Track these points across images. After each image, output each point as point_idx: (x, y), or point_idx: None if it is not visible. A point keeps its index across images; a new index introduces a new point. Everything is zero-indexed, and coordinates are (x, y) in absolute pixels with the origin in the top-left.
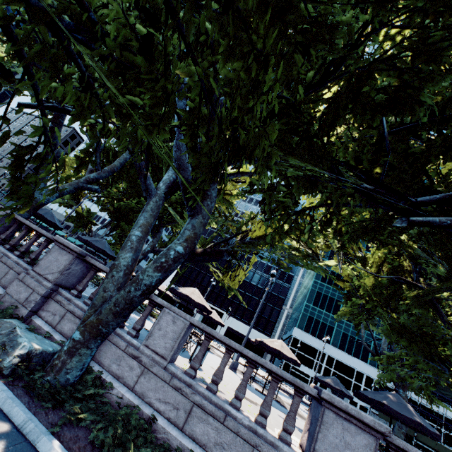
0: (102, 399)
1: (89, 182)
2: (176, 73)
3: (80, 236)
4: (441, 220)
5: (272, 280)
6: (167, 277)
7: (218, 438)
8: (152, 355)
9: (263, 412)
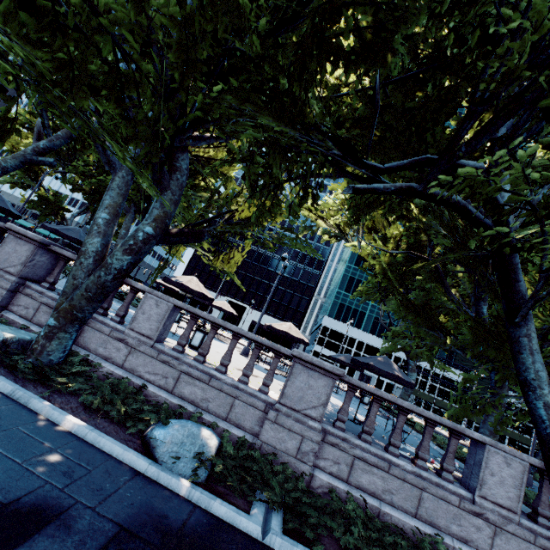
0: (89, 374)
1: (39, 153)
2: (102, 7)
3: (45, 225)
4: (385, 187)
5: (286, 265)
6: (140, 260)
7: (204, 395)
8: (138, 337)
9: (245, 373)
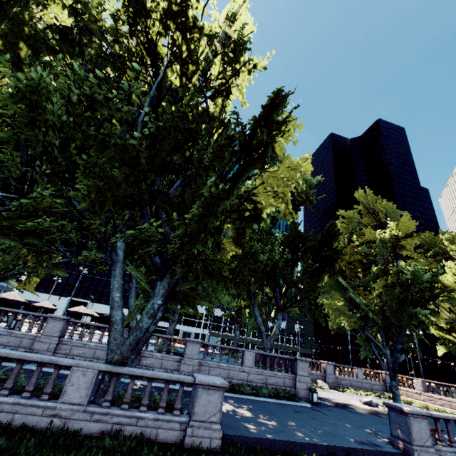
0: None
1: None
2: None
3: None
4: (64, 261)
5: (85, 273)
6: None
7: (8, 340)
8: None
9: (29, 328)
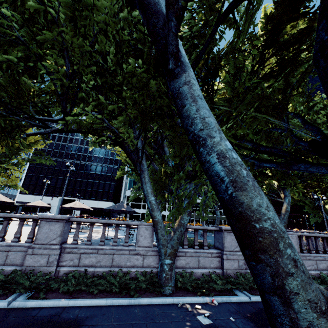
0: None
1: None
2: None
3: None
4: (45, 131)
5: (73, 169)
6: None
7: None
8: None
9: (15, 236)
